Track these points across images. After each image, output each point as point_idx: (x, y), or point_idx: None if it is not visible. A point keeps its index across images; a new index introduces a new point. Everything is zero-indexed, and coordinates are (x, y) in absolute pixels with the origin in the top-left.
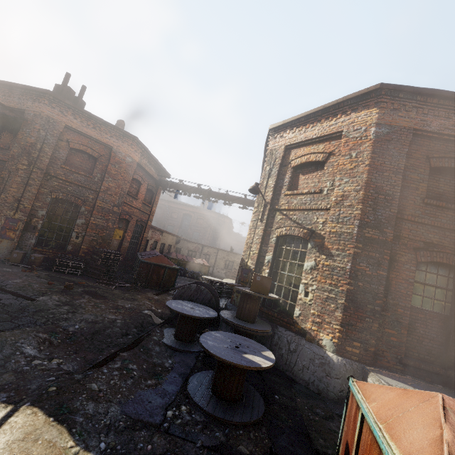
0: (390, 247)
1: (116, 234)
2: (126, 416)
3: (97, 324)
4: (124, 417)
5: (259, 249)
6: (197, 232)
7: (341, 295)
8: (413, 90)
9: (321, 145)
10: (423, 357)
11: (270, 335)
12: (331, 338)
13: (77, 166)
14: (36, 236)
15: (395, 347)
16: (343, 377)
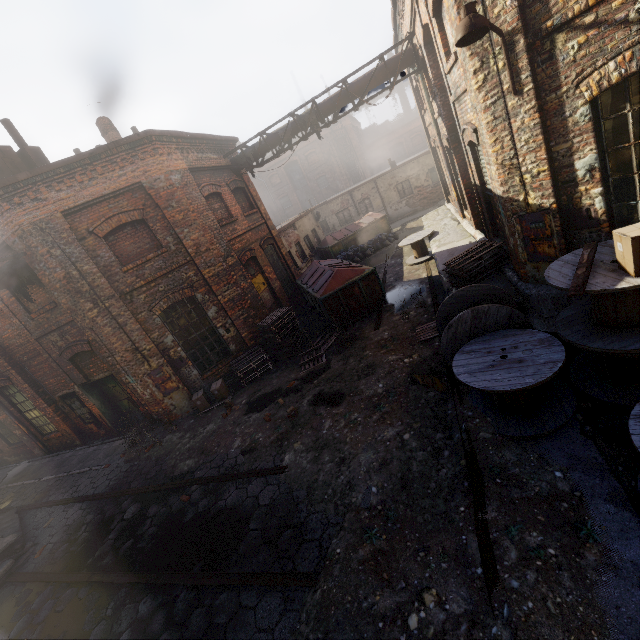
0: None
1: (257, 286)
2: None
3: (390, 465)
4: None
5: (546, 159)
6: (320, 177)
7: None
8: None
9: None
10: None
11: None
12: None
13: (135, 252)
14: (192, 365)
15: None
16: None
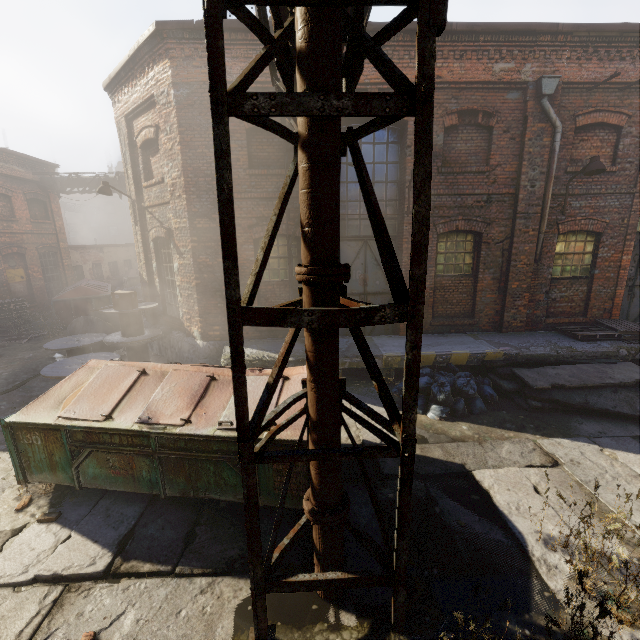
0: None
1: (12, 276)
2: None
3: None
4: None
5: (144, 258)
6: None
7: (194, 290)
8: (194, 27)
9: (150, 114)
10: None
11: (169, 341)
12: (198, 329)
13: None
14: None
15: None
16: (210, 356)
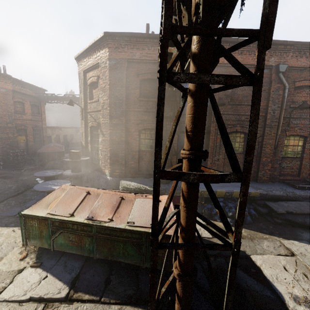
0: (125, 126)
1: (20, 139)
2: (1, 216)
3: (1, 190)
4: (1, 216)
5: (84, 135)
6: None
7: (108, 152)
8: (121, 35)
9: (95, 71)
10: (147, 169)
11: (93, 175)
12: (108, 171)
13: None
14: None
15: (134, 168)
16: (113, 185)
